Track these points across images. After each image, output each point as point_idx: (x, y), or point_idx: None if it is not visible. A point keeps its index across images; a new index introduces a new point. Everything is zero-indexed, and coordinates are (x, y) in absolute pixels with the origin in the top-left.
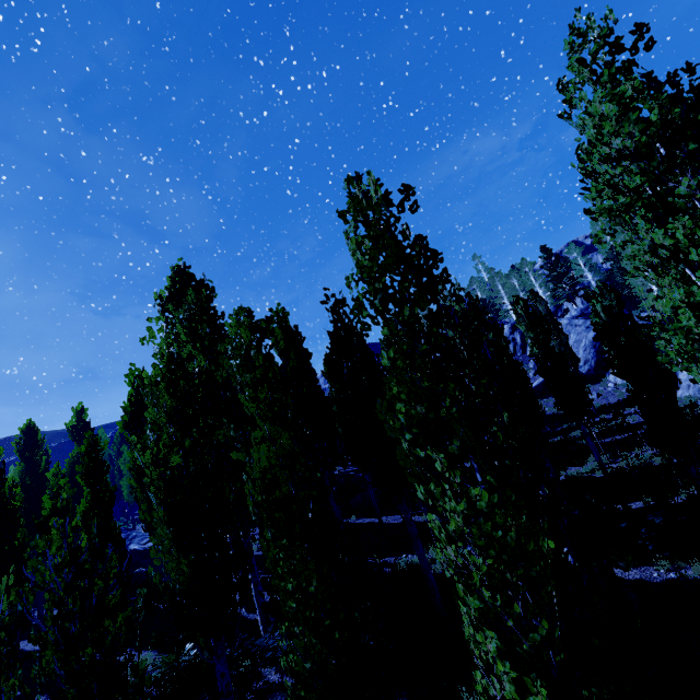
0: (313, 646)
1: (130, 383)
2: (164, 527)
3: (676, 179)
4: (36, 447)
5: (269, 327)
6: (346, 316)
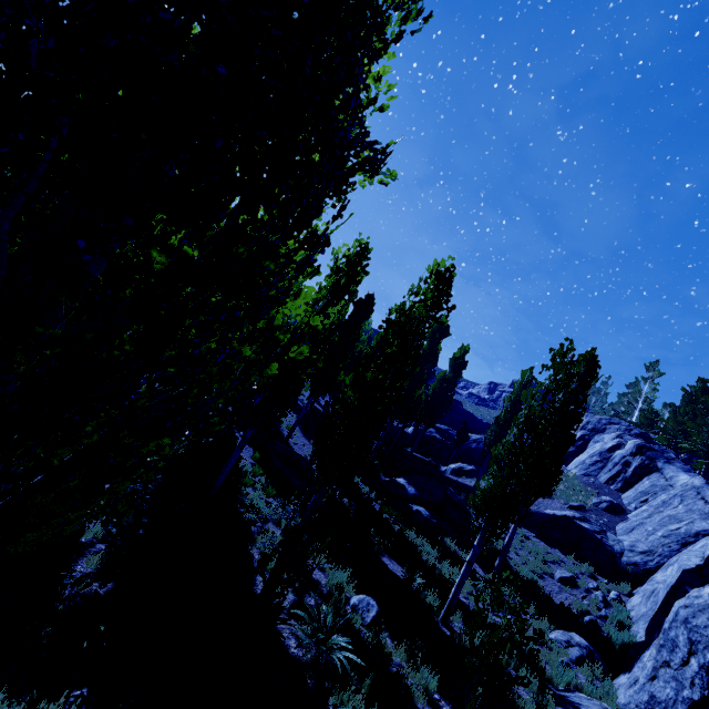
0: None
1: None
2: None
3: None
4: None
5: None
6: None
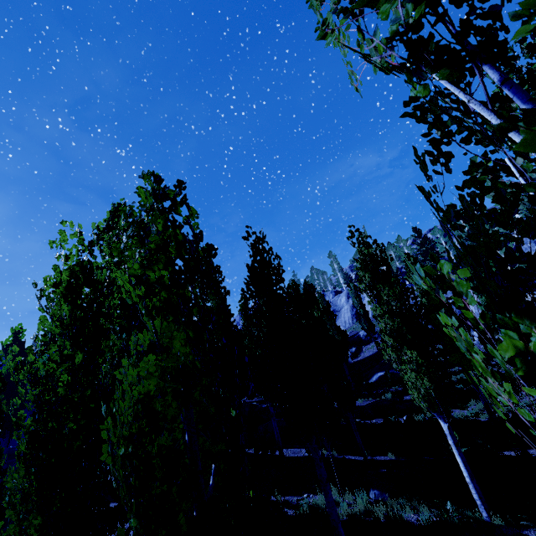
0: None
1: None
2: (22, 467)
3: None
4: None
5: (180, 194)
6: (264, 251)
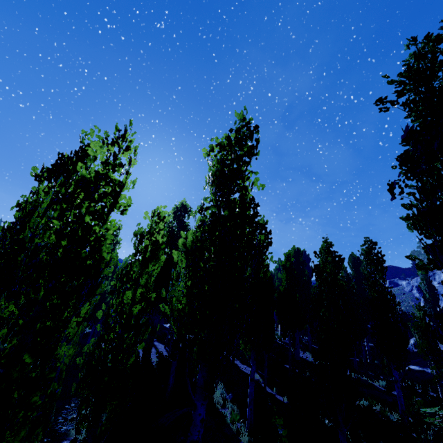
0: None
1: None
2: None
3: None
4: None
5: None
6: None
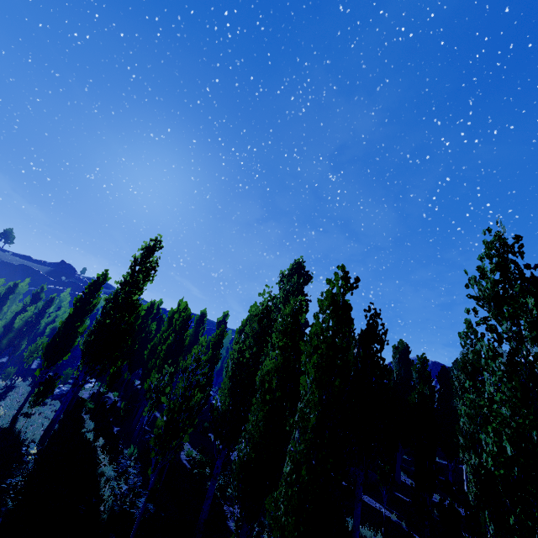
0: (249, 445)
1: (251, 311)
2: (228, 380)
3: (502, 321)
4: (202, 323)
5: (299, 311)
6: (376, 325)
